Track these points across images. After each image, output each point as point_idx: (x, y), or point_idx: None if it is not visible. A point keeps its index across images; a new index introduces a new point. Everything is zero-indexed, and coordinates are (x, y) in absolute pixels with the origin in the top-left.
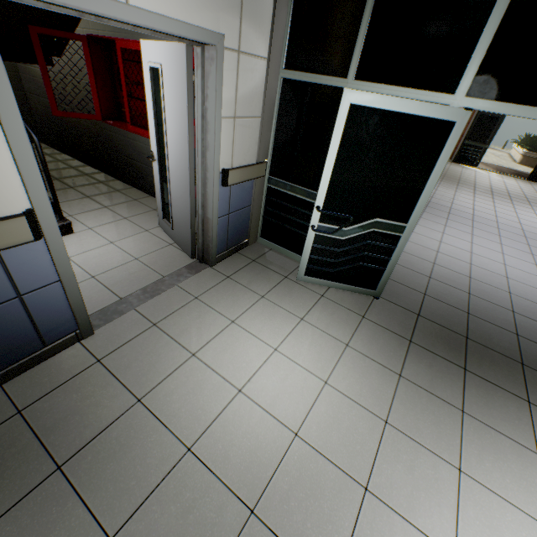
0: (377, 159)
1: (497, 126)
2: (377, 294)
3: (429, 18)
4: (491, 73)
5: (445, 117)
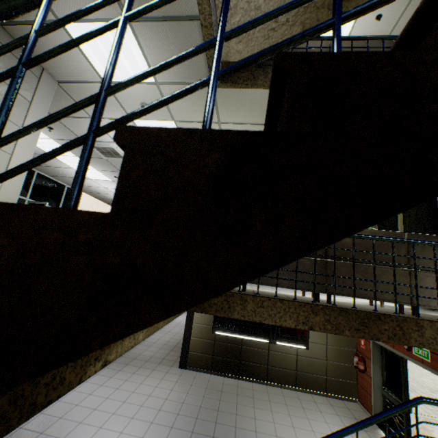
0: None
1: (403, 372)
2: None
3: None
4: None
5: None
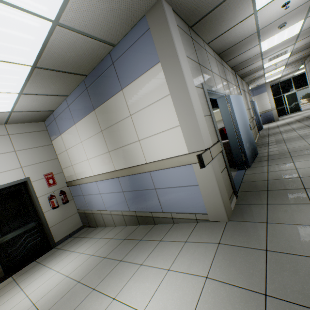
0: (290, 98)
1: None
2: (301, 111)
3: (287, 88)
4: (295, 88)
5: (294, 92)
